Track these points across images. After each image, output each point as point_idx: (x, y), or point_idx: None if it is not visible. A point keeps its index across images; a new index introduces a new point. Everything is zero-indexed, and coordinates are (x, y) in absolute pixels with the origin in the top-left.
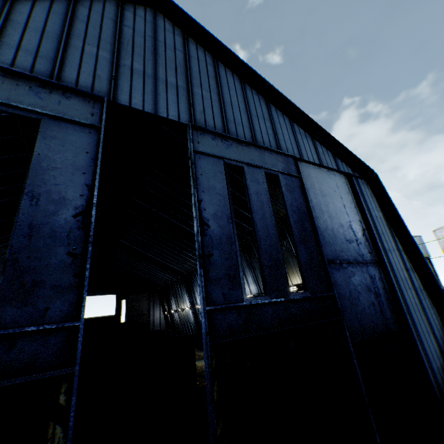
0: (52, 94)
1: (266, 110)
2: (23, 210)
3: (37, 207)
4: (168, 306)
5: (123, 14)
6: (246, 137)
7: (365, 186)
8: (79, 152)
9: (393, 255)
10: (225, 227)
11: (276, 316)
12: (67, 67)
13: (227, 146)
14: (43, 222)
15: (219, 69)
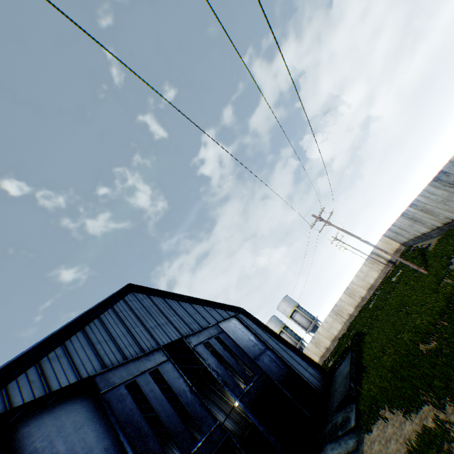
0: (150, 356)
1: (193, 308)
2: (181, 399)
3: (182, 396)
4: None
5: (128, 304)
6: (198, 326)
7: (243, 316)
8: (173, 372)
9: (270, 340)
10: (221, 368)
11: (255, 389)
12: (140, 342)
13: (198, 336)
14: (187, 400)
15: (168, 302)
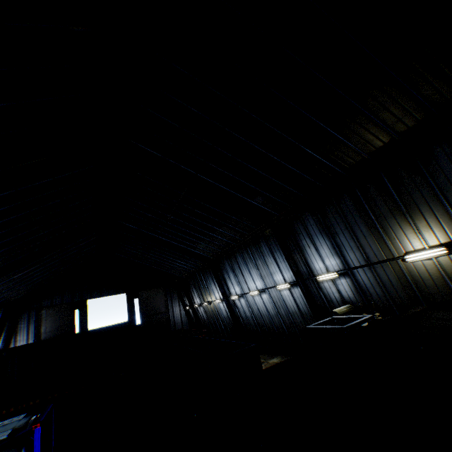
0: None
1: None
2: None
3: None
4: (189, 301)
5: None
6: None
7: None
8: None
9: None
10: None
11: None
12: None
13: None
14: None
15: None
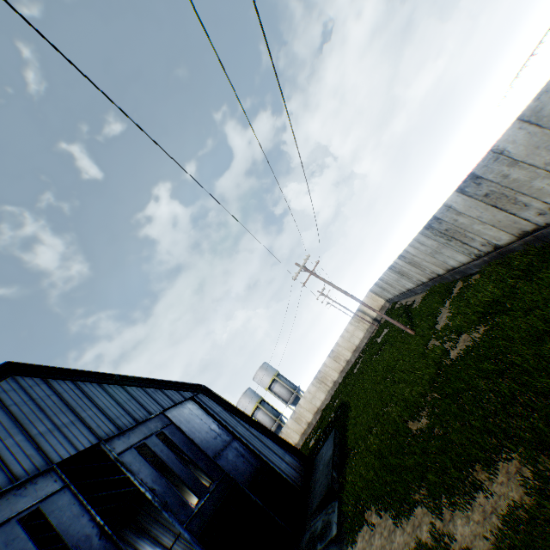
0: (28, 488)
1: (126, 393)
2: None
3: (82, 549)
4: None
5: None
6: (130, 421)
7: (203, 397)
8: (71, 507)
9: (238, 426)
10: (161, 482)
11: (211, 504)
12: (11, 465)
13: (128, 436)
14: None
15: (82, 386)
